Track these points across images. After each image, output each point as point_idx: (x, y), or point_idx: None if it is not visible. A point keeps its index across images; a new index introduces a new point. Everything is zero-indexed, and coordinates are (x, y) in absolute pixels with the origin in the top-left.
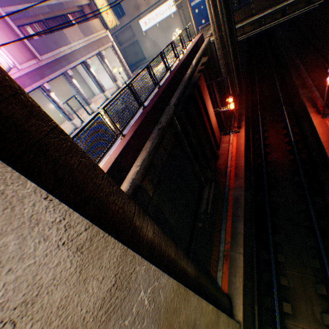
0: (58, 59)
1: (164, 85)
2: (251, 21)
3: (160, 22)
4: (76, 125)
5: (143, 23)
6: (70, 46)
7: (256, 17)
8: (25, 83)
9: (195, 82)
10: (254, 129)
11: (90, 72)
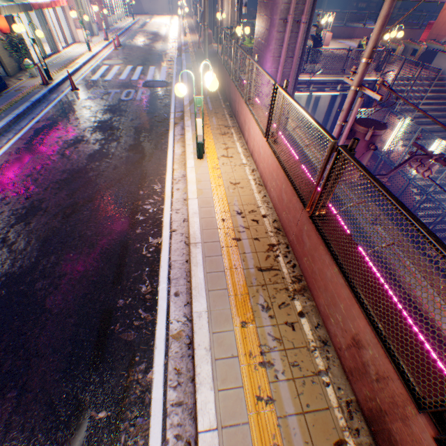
0: None
1: None
2: None
3: None
4: (112, 23)
5: None
6: None
7: None
8: None
9: None
10: None
11: None
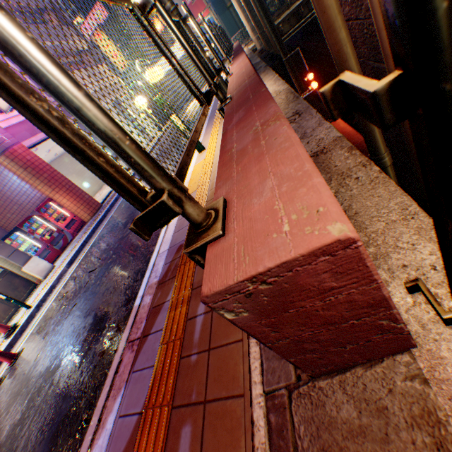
0: None
1: (236, 50)
2: (288, 13)
3: None
4: None
5: None
6: None
7: (292, 7)
8: (36, 128)
9: (267, 54)
10: (344, 119)
11: None
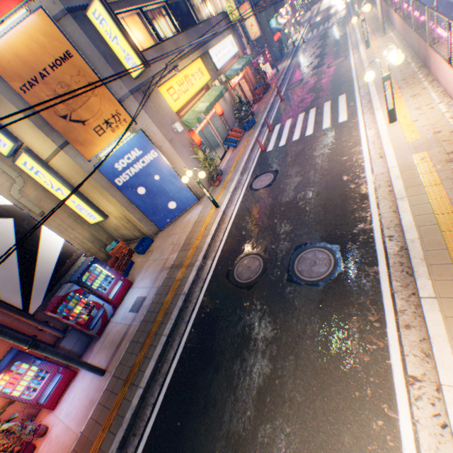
0: None
1: None
2: None
3: None
4: (300, 22)
5: None
6: None
7: None
8: None
9: None
10: None
11: (297, 2)
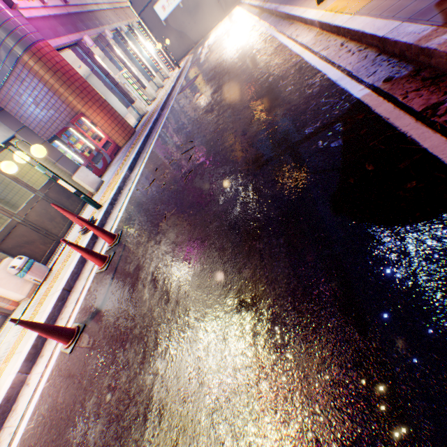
0: (86, 14)
1: None
2: None
3: (183, 1)
4: (141, 110)
5: (159, 9)
6: (95, 1)
7: None
8: (58, 30)
9: None
10: None
11: (129, 48)
